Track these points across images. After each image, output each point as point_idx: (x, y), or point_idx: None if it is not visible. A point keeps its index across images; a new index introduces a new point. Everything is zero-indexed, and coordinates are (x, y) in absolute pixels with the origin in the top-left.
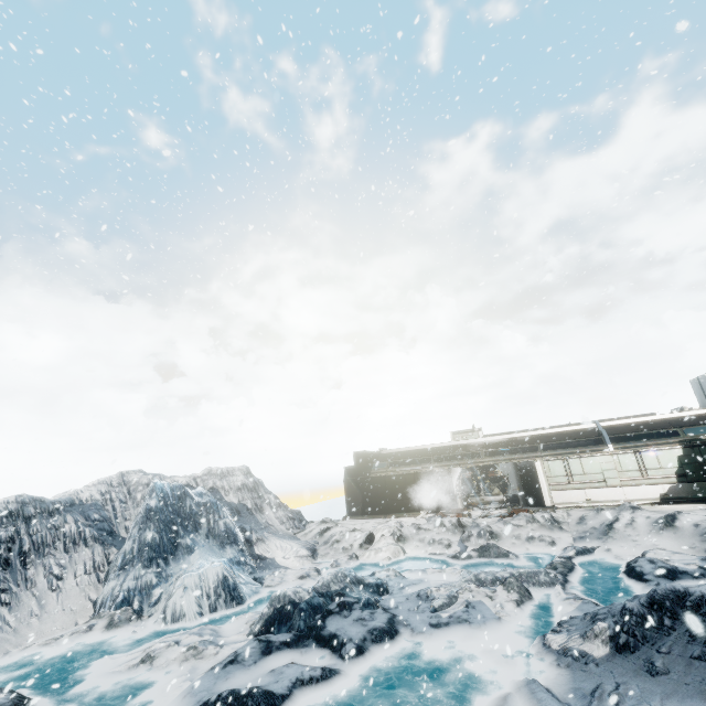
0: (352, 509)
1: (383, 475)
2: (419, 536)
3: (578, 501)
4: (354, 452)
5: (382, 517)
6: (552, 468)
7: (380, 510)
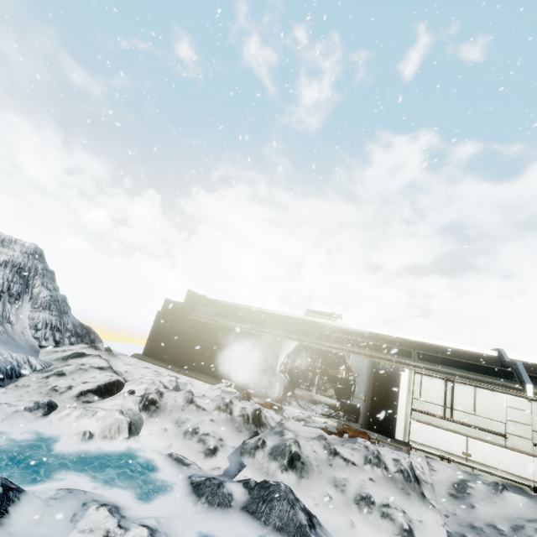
0: (151, 348)
1: (201, 321)
2: (182, 414)
3: (449, 450)
4: (189, 290)
5: (174, 370)
6: (425, 387)
7: (179, 361)
